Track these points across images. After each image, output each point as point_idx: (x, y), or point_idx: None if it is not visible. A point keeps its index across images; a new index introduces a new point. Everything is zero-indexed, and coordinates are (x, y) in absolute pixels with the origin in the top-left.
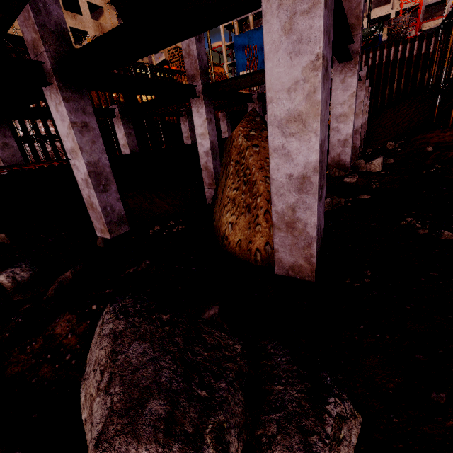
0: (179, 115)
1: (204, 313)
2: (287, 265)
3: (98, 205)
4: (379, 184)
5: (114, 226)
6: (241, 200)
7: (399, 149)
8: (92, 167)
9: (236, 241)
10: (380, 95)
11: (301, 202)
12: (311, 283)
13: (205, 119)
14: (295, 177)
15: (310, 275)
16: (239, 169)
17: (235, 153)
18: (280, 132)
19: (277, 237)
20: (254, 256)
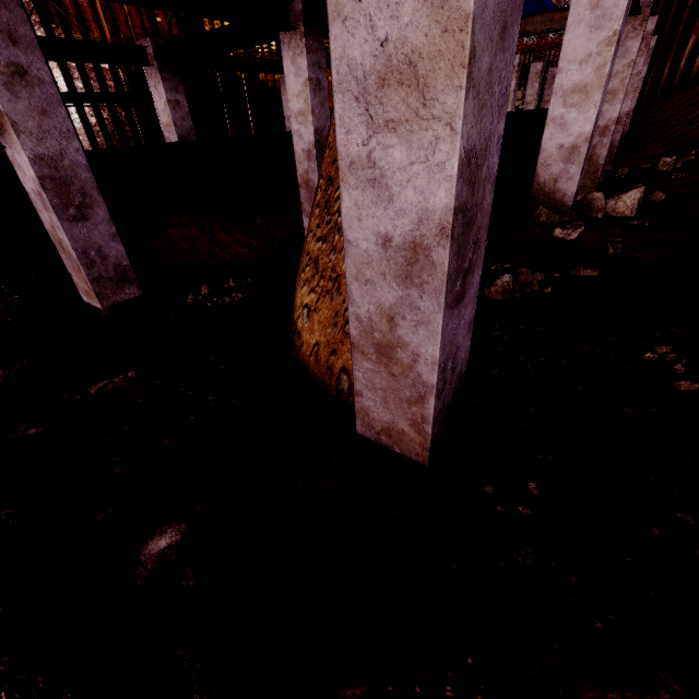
0: (277, 70)
1: (149, 541)
2: (377, 423)
3: (70, 246)
4: (623, 247)
5: (108, 286)
6: (327, 264)
7: (681, 174)
8: (46, 167)
9: (312, 344)
10: (672, 57)
11: (407, 305)
12: (422, 464)
13: (307, 81)
14: (396, 244)
15: (419, 453)
16: (332, 197)
17: (328, 161)
18: (363, 114)
19: (360, 369)
20: (336, 381)
